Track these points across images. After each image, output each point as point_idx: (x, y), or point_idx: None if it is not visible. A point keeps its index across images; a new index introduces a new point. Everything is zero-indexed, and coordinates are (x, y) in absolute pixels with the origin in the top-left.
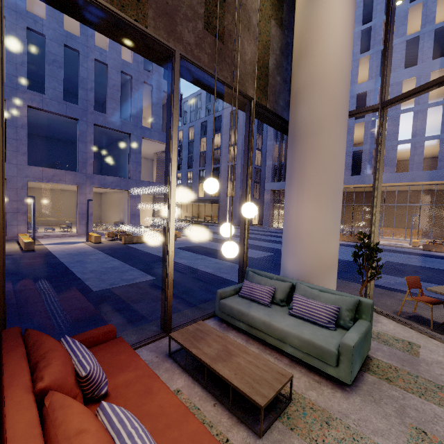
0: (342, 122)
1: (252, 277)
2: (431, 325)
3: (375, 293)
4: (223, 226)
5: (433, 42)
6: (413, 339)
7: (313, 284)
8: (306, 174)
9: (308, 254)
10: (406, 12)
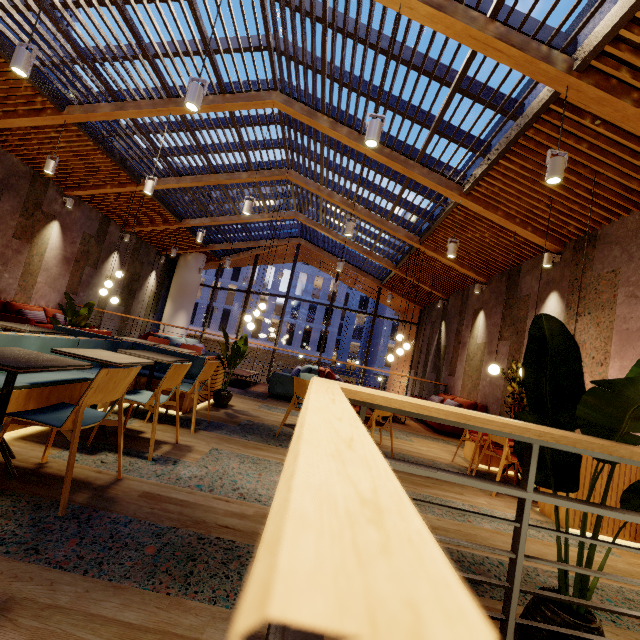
0: None
1: None
2: None
3: None
4: None
5: None
6: None
7: None
8: None
9: None
10: None
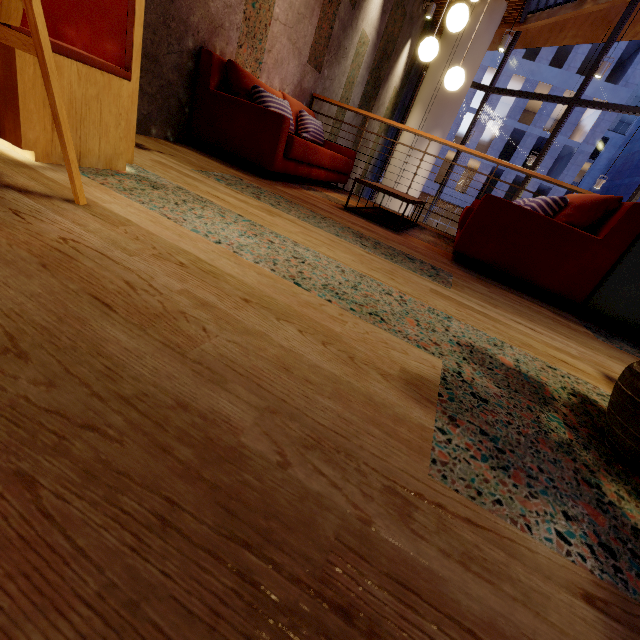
0: None
1: None
2: None
3: None
4: None
5: None
6: None
7: None
8: None
9: None
10: None
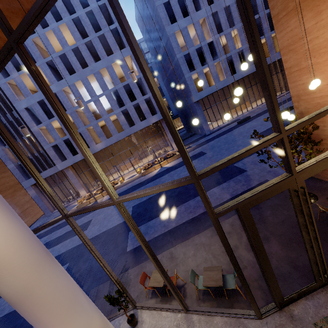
0: (44, 268)
1: None
2: (159, 296)
3: (135, 277)
4: None
5: (76, 55)
6: (157, 324)
7: None
8: (43, 320)
9: None
10: (45, 36)
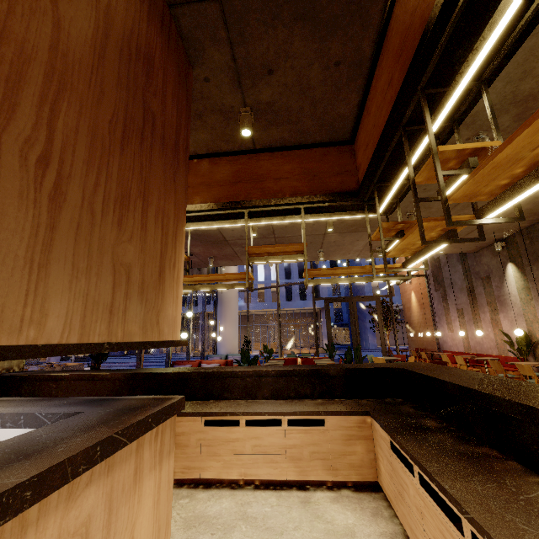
0: (237, 298)
1: (211, 356)
2: None
3: None
4: (213, 333)
5: None
6: None
7: (233, 354)
8: (227, 315)
9: (229, 345)
10: None
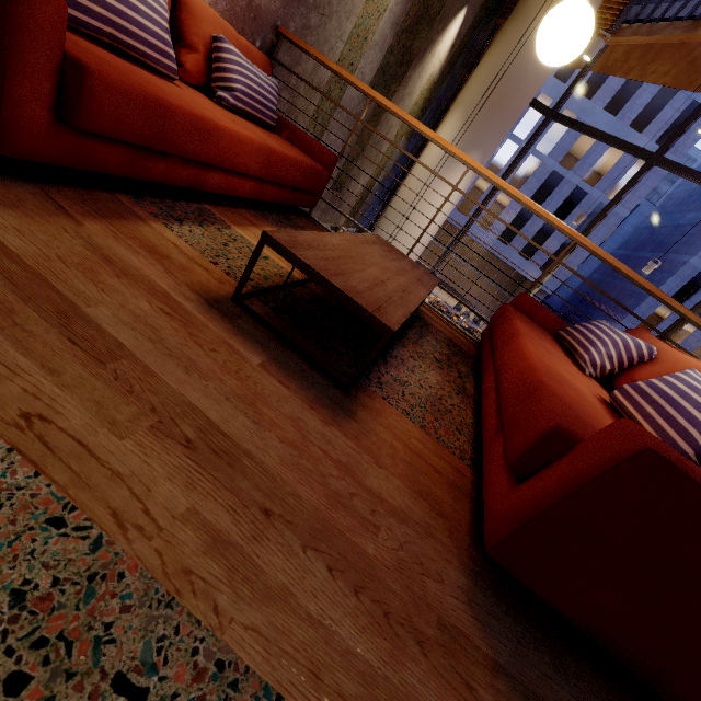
0: None
1: None
2: None
3: None
4: None
5: None
6: None
7: None
8: None
9: None
10: None
